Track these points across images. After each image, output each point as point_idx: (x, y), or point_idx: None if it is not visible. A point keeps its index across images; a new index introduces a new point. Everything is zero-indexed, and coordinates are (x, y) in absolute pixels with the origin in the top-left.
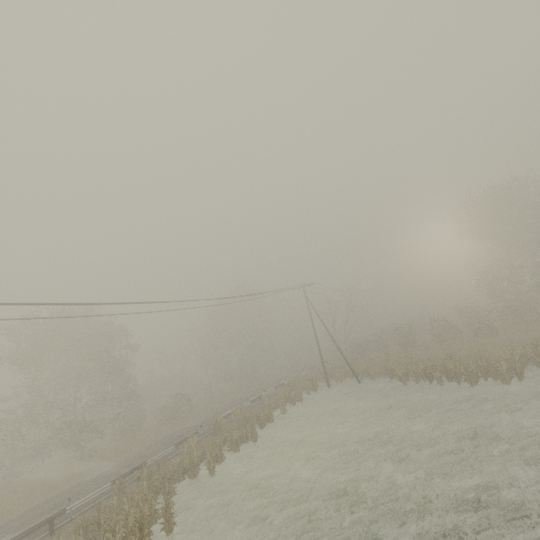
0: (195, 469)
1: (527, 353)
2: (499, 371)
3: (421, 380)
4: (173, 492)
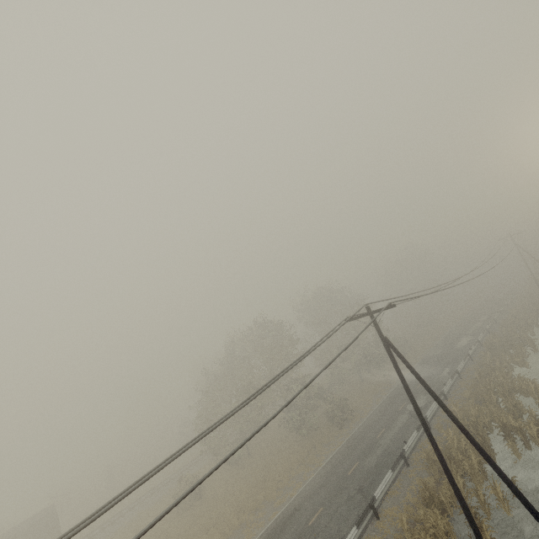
0: (511, 367)
1: None
2: None
3: None
4: (512, 377)
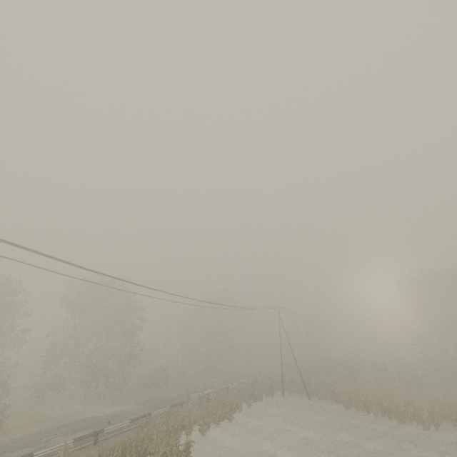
0: (191, 428)
1: (444, 409)
2: (422, 417)
3: (360, 410)
4: (178, 439)
